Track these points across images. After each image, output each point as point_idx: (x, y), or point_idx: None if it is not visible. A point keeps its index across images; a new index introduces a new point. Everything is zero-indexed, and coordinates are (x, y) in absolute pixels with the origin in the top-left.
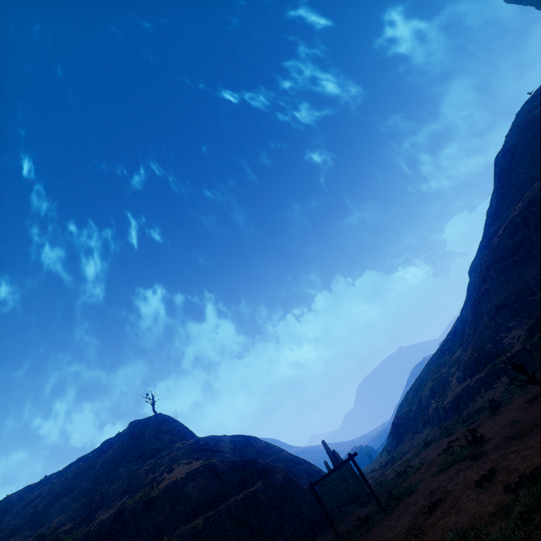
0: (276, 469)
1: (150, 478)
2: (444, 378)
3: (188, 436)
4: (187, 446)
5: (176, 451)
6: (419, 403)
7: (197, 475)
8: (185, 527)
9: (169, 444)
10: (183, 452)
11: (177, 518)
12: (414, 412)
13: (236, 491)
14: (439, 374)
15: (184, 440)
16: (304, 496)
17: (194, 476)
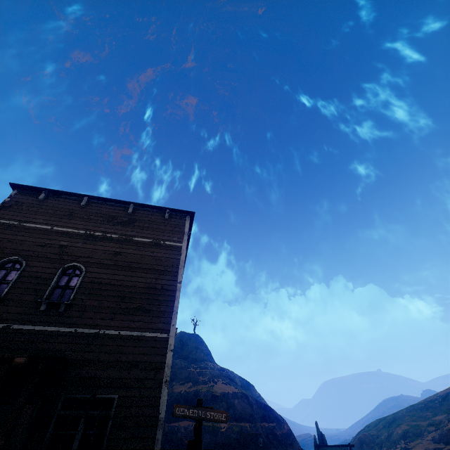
0: (284, 421)
1: (202, 379)
2: (420, 429)
3: (212, 360)
4: (216, 369)
5: (210, 368)
6: (389, 436)
7: (239, 397)
8: (239, 423)
9: (203, 359)
10: (218, 373)
11: (231, 415)
12: (381, 440)
13: (260, 420)
14: (417, 423)
15: (212, 363)
16: (298, 448)
17: (238, 396)
